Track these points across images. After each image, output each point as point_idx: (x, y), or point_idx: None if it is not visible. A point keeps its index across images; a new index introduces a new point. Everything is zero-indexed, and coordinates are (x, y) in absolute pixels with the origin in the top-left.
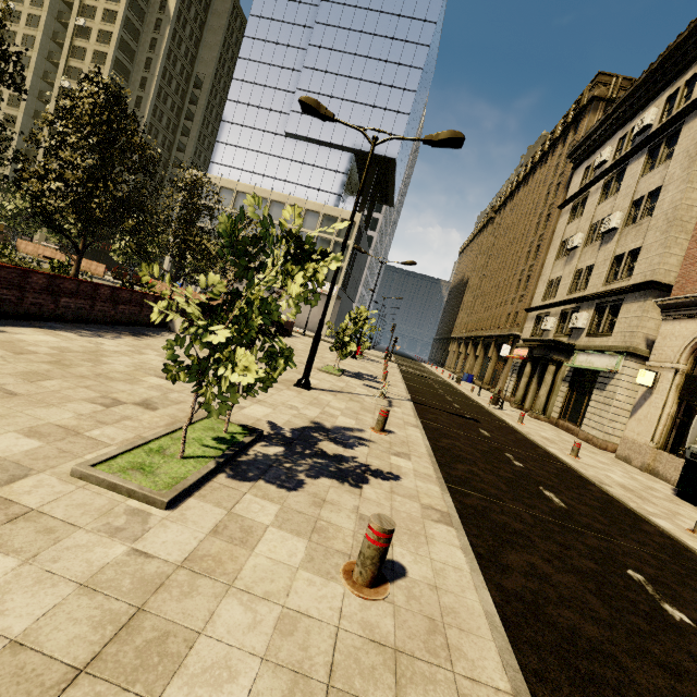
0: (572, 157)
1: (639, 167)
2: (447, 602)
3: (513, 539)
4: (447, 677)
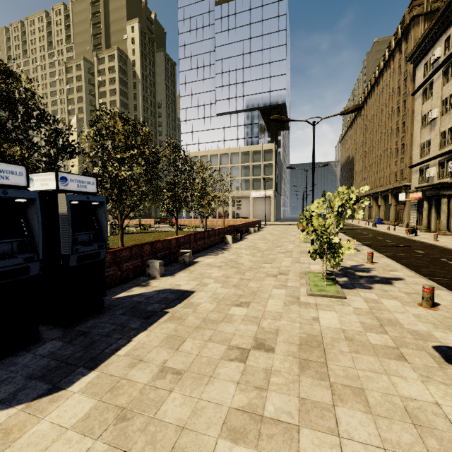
0: (410, 60)
1: None
2: None
3: None
4: None
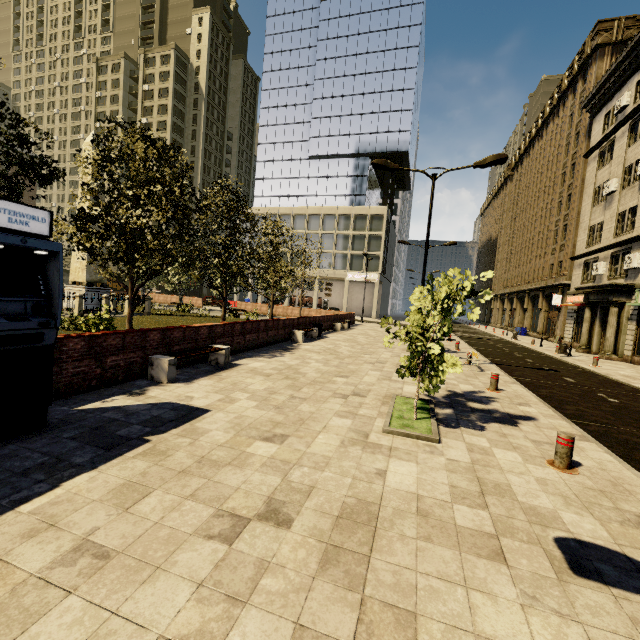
0: (587, 107)
1: None
2: (614, 475)
3: (637, 447)
4: (634, 499)
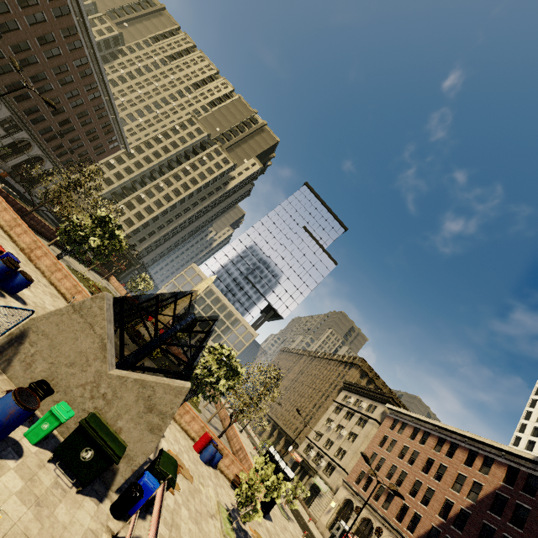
0: (344, 384)
1: (357, 419)
2: None
3: None
4: None
